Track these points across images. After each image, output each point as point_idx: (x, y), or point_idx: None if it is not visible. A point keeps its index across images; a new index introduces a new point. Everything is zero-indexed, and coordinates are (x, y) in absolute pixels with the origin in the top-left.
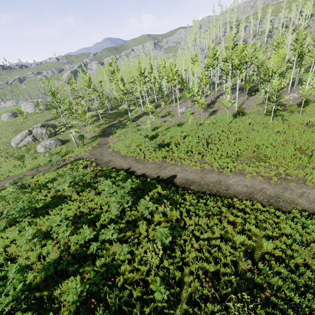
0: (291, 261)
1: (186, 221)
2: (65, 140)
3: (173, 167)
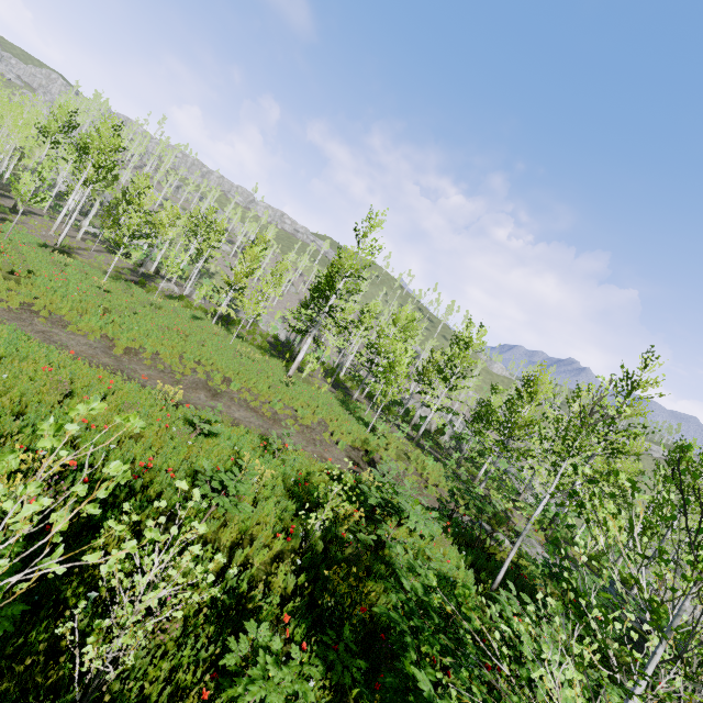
0: None
1: None
2: None
3: None
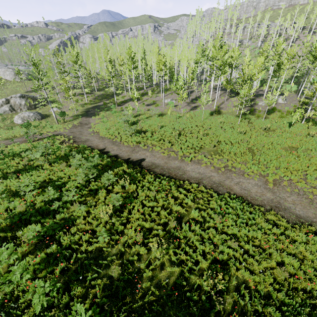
0: (206, 224)
1: (139, 193)
2: (46, 115)
3: (144, 152)
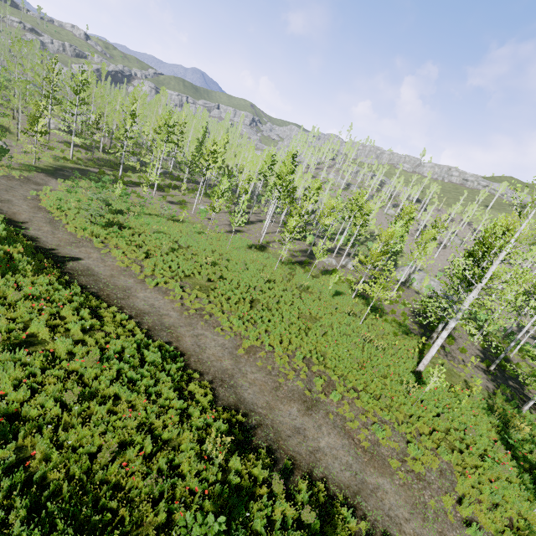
0: (63, 363)
1: None
2: None
3: (91, 250)
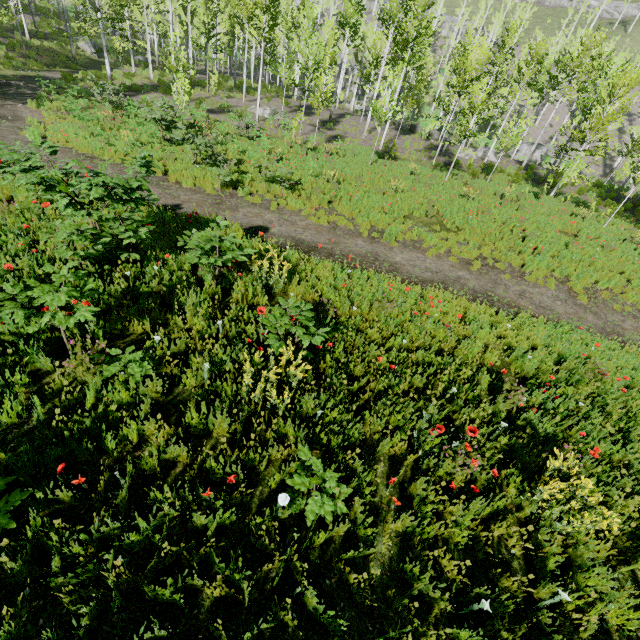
0: (573, 390)
1: (341, 306)
2: None
3: (255, 210)
